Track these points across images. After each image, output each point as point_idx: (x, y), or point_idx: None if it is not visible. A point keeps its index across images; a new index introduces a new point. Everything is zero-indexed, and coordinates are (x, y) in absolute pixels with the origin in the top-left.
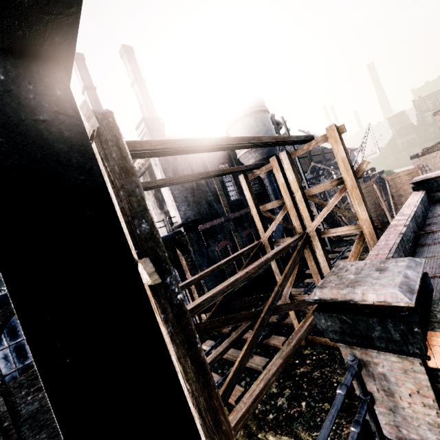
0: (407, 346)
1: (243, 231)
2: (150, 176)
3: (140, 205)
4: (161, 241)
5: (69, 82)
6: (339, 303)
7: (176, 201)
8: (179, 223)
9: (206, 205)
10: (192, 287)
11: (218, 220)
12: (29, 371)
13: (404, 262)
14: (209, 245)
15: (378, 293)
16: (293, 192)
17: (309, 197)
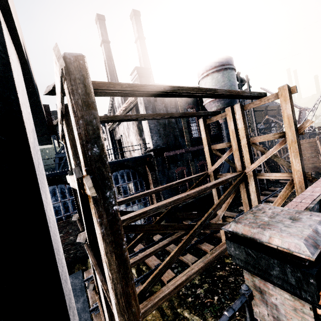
0: (300, 291)
1: (197, 161)
2: (136, 111)
3: (95, 133)
4: (107, 163)
5: (13, 21)
6: (249, 239)
7: (151, 132)
8: (151, 149)
9: (173, 138)
10: (153, 196)
11: (180, 150)
12: None
13: (318, 217)
14: (170, 168)
15: (283, 240)
16: (239, 138)
17: (252, 144)
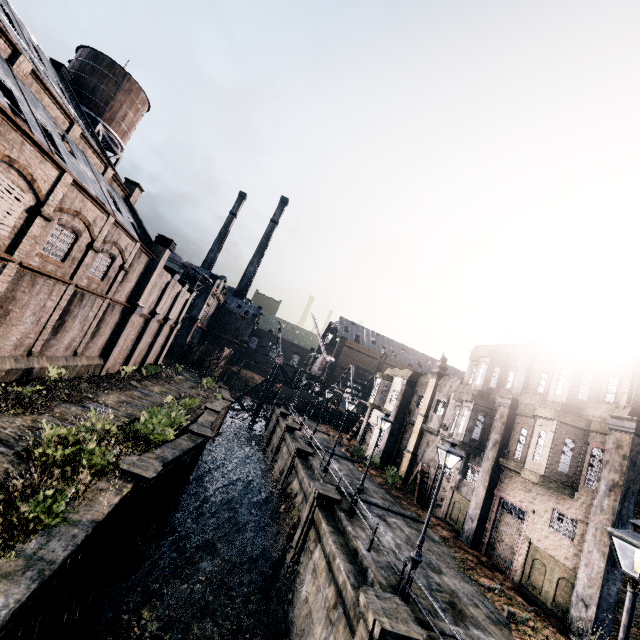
0: None
1: None
2: None
3: None
4: None
5: None
6: None
7: None
8: None
9: None
10: None
11: None
12: None
13: None
14: None
15: None
16: None
17: None
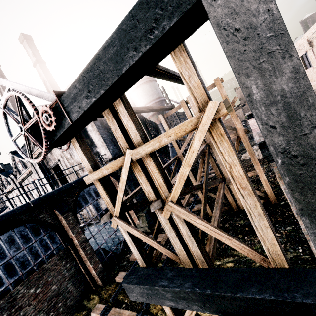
0: None
1: None
2: None
3: (202, 81)
4: None
5: None
6: None
7: (105, 142)
8: (110, 158)
9: None
10: None
11: None
12: (8, 295)
13: None
14: (132, 172)
15: None
16: None
17: None
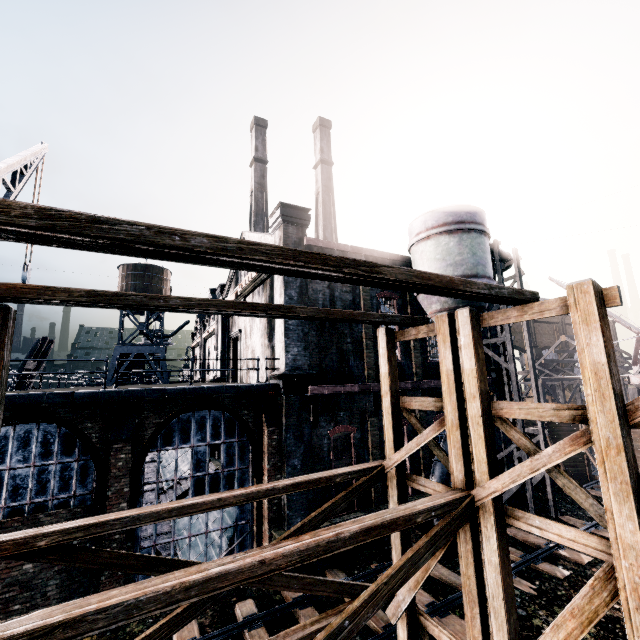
0: None
1: None
2: (270, 287)
3: None
4: None
5: None
6: None
7: (287, 335)
8: (280, 372)
9: (336, 355)
10: None
11: (347, 386)
12: None
13: None
14: (317, 424)
15: None
16: (464, 397)
17: (498, 419)
